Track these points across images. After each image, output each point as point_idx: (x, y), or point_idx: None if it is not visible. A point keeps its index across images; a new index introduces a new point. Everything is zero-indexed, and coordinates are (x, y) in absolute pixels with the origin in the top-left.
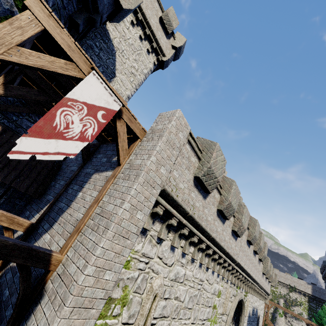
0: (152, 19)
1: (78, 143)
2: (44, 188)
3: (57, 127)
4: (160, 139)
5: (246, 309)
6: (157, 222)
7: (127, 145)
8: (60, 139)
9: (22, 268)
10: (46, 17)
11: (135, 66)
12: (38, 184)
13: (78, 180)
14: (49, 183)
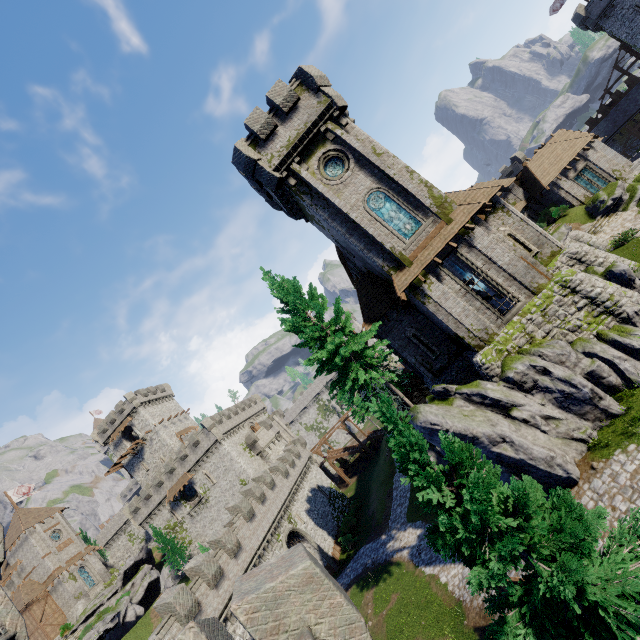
0: None
1: None
2: None
3: None
4: None
5: (300, 520)
6: None
7: None
8: None
9: None
10: None
11: None
12: None
13: None
14: None
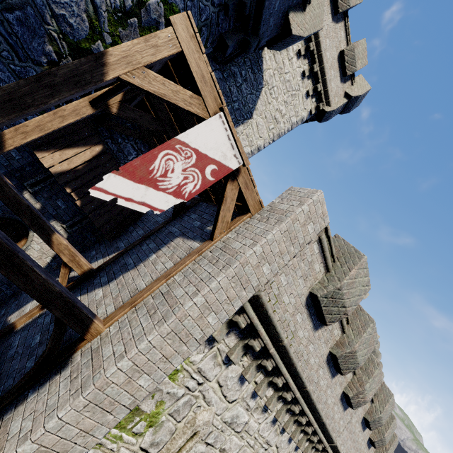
0: (329, 52)
1: (170, 197)
2: (120, 231)
3: (153, 172)
4: (278, 224)
5: None
6: (233, 334)
7: (231, 217)
8: (152, 187)
9: (58, 323)
10: (188, 37)
11: (282, 110)
12: (116, 224)
13: (158, 237)
14: (127, 226)
